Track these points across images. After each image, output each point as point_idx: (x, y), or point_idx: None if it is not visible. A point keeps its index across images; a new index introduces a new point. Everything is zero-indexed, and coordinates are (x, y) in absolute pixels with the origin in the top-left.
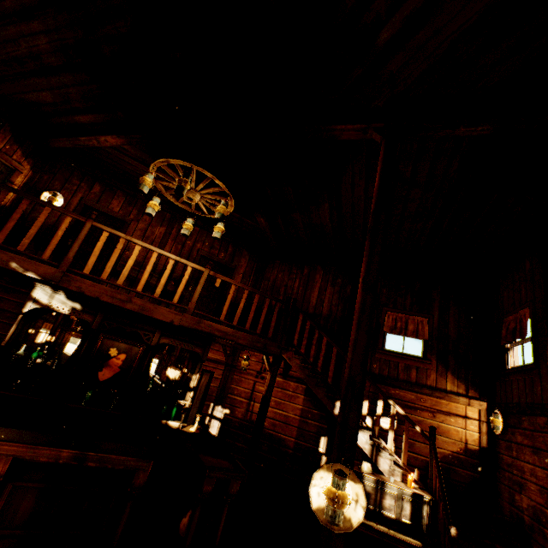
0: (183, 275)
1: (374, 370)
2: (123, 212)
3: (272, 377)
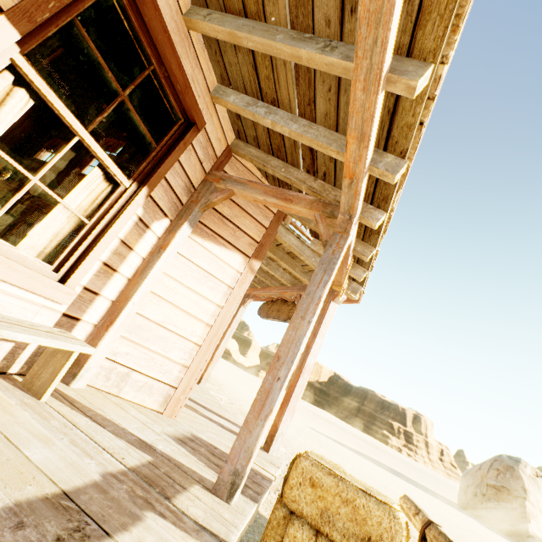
0: None
1: None
2: None
3: None
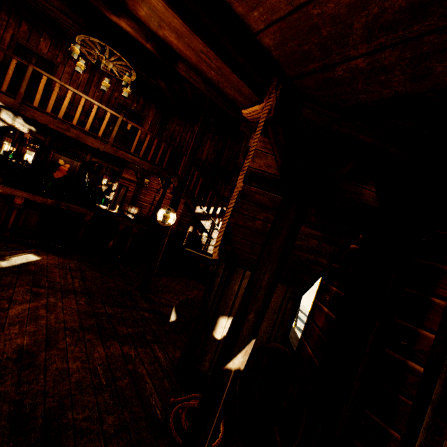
0: (105, 117)
1: (225, 195)
2: (51, 55)
3: (164, 191)
